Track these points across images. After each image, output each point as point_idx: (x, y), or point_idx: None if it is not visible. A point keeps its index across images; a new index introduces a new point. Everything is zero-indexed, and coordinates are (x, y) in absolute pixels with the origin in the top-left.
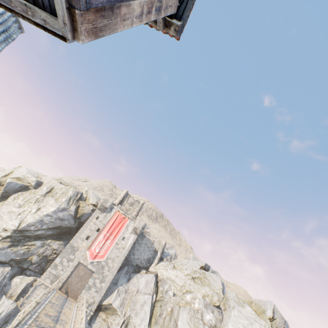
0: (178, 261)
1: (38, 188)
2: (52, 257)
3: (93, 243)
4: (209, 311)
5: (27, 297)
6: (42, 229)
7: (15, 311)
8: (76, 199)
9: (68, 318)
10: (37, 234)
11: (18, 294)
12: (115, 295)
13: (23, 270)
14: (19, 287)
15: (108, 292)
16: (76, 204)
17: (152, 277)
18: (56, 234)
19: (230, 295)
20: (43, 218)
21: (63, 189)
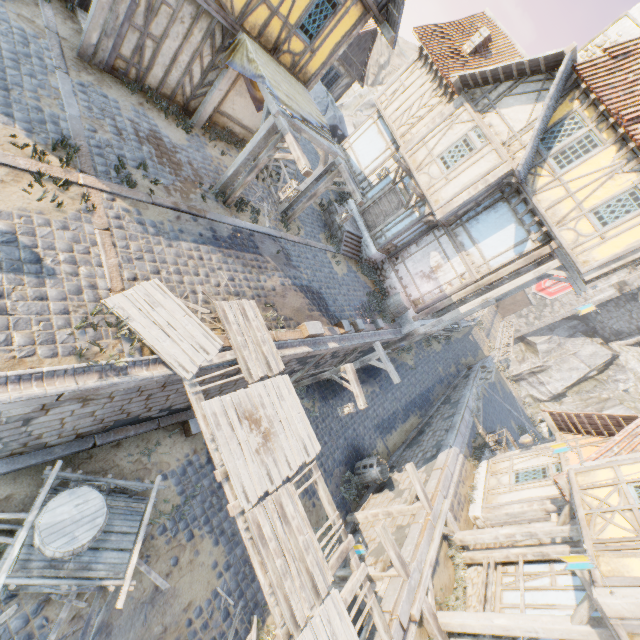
0: None
1: None
2: None
3: None
4: None
5: None
6: None
7: None
8: None
9: (497, 329)
10: None
11: None
12: (543, 339)
13: None
14: None
15: (537, 332)
16: None
17: (607, 354)
18: None
19: None
20: None
21: None
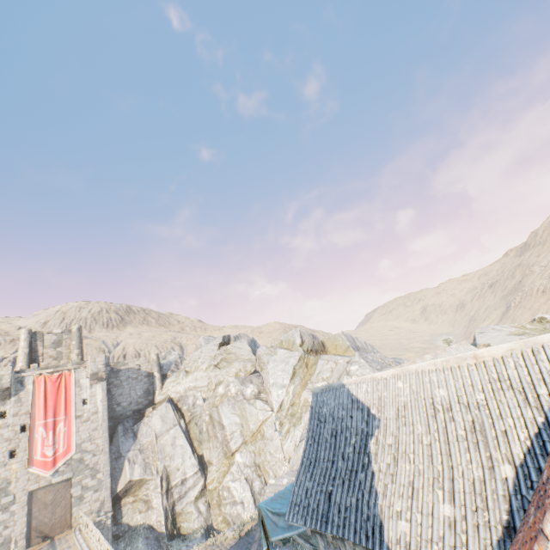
0: (188, 362)
1: None
2: None
3: (31, 452)
4: (248, 384)
5: None
6: None
7: None
8: None
9: None
10: None
11: None
12: (128, 469)
13: None
14: None
15: (116, 475)
16: None
17: (166, 405)
18: None
19: (262, 352)
20: None
21: None
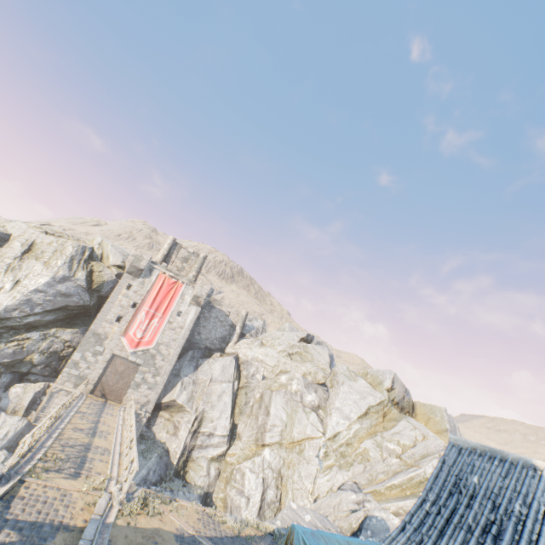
0: (267, 336)
1: (5, 246)
2: (66, 352)
3: (129, 325)
4: (312, 391)
5: (42, 409)
6: (35, 314)
7: (28, 428)
8: (83, 260)
9: (112, 427)
10: (29, 323)
11: (26, 408)
12: (178, 389)
13: (23, 375)
14: (25, 399)
15: (168, 387)
16: (85, 268)
17: (231, 360)
18: (63, 319)
19: (340, 370)
20: (30, 297)
21: (55, 245)
